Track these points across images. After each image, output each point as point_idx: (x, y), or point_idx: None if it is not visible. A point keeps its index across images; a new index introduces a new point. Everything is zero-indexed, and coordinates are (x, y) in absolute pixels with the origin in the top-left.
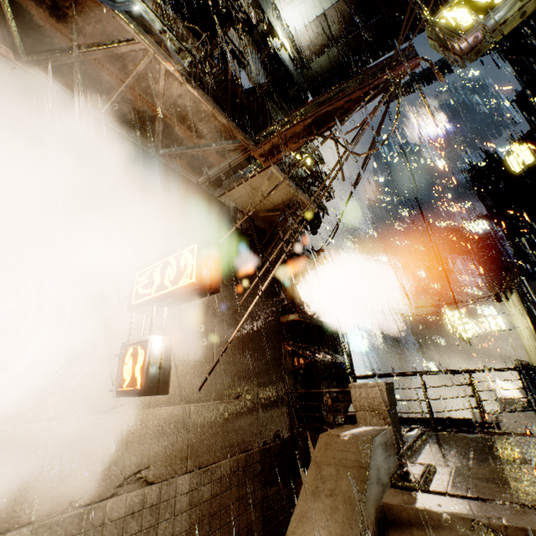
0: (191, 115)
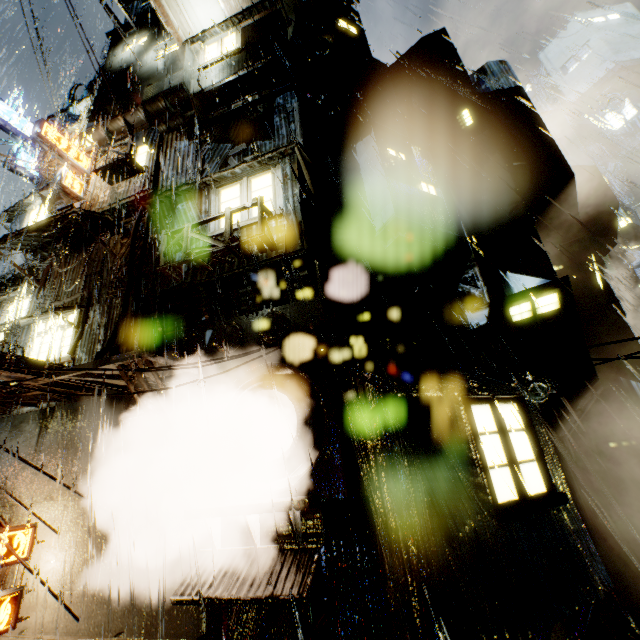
0: (16, 390)
